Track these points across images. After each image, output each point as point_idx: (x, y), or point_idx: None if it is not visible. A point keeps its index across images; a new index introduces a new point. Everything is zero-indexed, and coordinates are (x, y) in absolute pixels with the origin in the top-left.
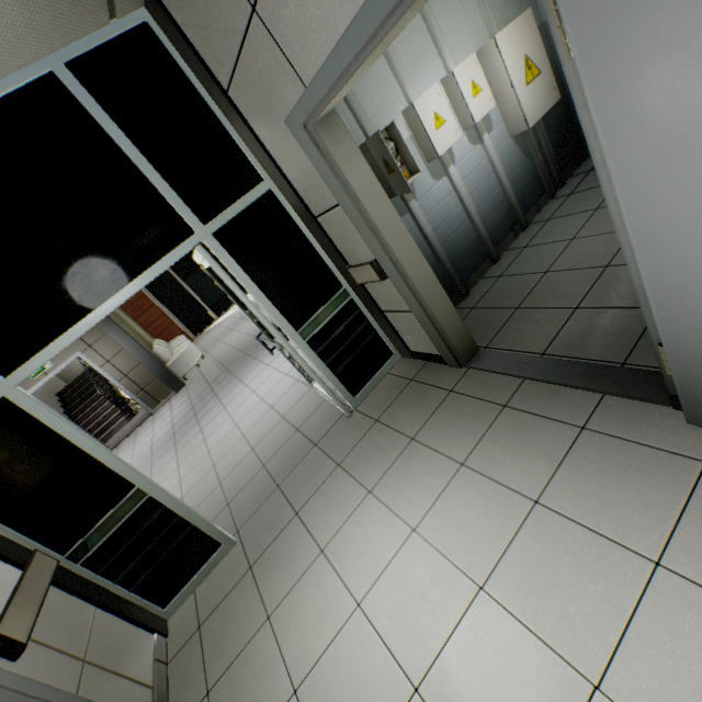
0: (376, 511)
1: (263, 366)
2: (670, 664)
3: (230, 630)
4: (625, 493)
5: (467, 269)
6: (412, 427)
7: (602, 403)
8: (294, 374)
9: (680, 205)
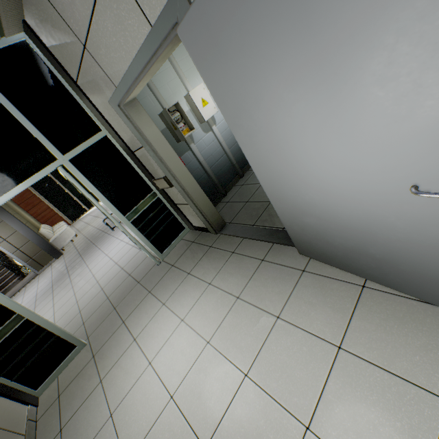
0: (166, 314)
1: (114, 239)
2: (274, 358)
3: (78, 393)
4: (273, 288)
5: (226, 181)
6: (190, 267)
7: (272, 247)
8: (132, 243)
9: (261, 159)
